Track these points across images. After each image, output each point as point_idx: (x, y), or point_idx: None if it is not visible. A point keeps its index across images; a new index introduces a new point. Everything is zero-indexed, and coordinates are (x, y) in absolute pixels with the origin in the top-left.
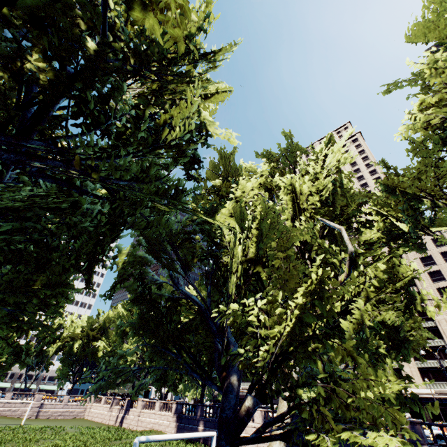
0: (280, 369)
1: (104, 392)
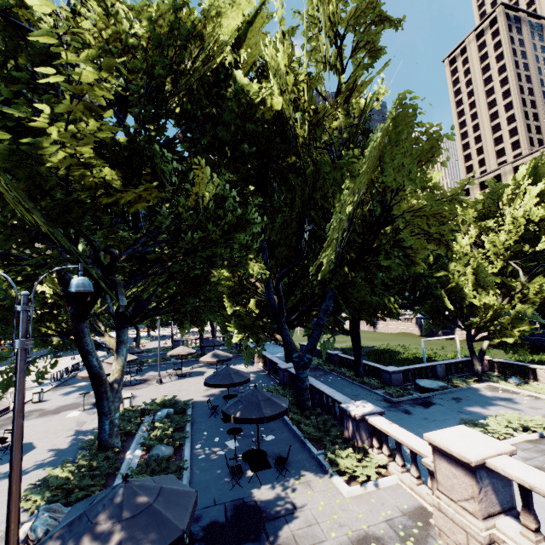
0: (485, 327)
1: (426, 332)
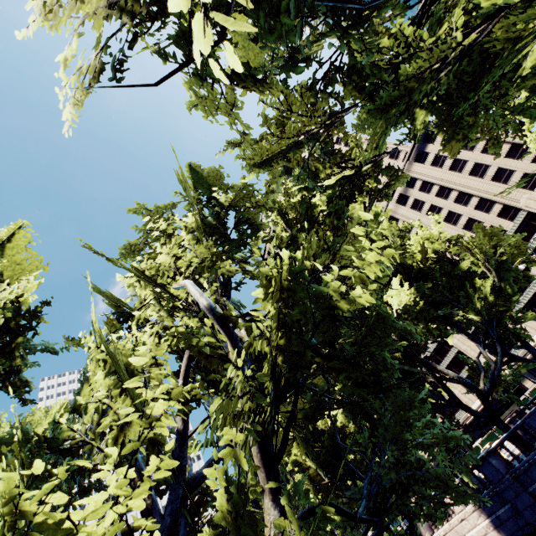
0: None
1: None
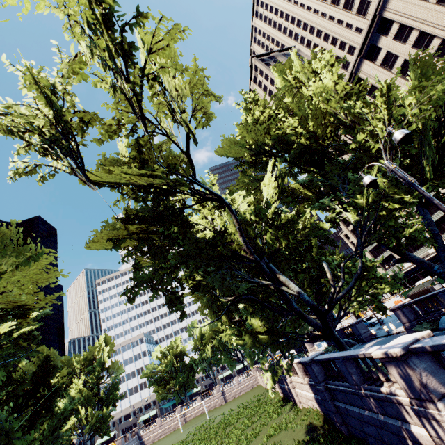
0: None
1: None
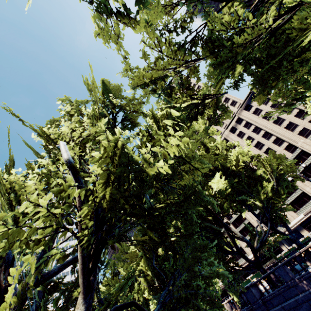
0: None
1: None
